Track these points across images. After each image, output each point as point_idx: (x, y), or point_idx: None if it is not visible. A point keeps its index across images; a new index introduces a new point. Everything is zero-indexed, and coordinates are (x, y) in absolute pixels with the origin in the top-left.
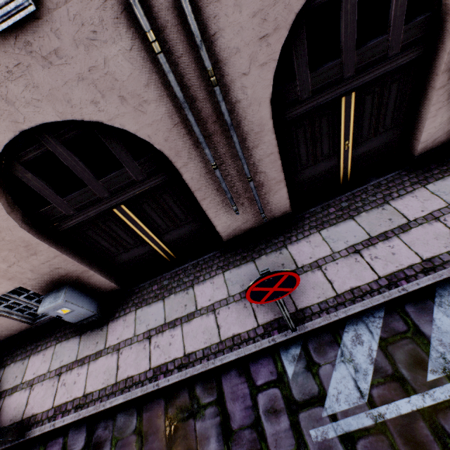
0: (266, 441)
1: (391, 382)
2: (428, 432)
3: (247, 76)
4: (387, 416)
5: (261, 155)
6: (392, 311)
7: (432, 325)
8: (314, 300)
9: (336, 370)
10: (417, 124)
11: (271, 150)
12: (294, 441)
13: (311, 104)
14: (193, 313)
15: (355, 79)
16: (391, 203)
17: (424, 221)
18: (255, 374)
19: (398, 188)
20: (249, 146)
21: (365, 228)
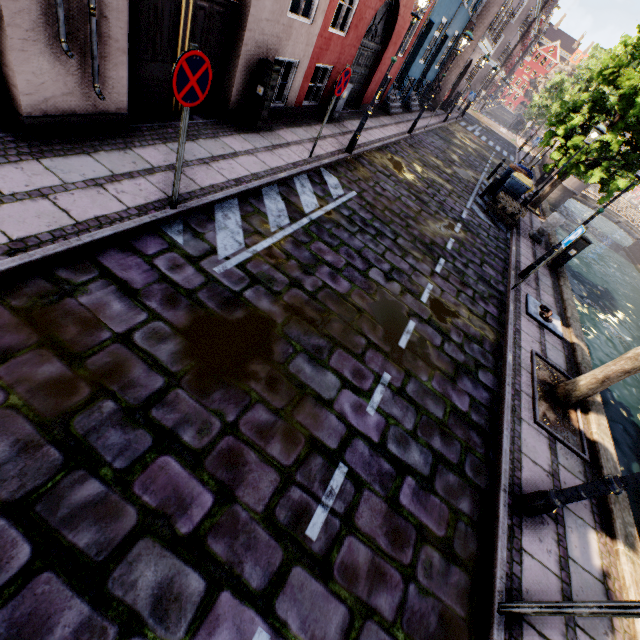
0: (180, 285)
1: (255, 235)
2: (279, 252)
3: None
4: (258, 250)
5: None
6: (243, 201)
7: (266, 208)
8: (183, 191)
9: (219, 234)
10: (230, 76)
11: None
12: (204, 278)
13: None
14: None
15: None
16: (221, 139)
17: (246, 154)
18: (143, 248)
19: (222, 131)
20: None
21: (207, 149)
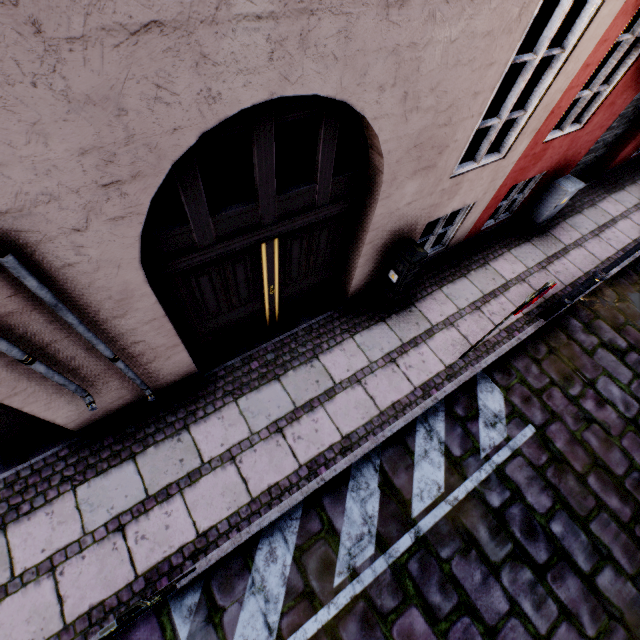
0: None
1: (301, 602)
2: None
3: (83, 233)
4: None
5: (135, 323)
6: (310, 506)
7: (344, 517)
8: (223, 514)
9: (244, 608)
10: (349, 268)
11: (153, 315)
12: None
13: (217, 251)
14: (3, 588)
15: (278, 226)
16: (321, 358)
17: (348, 384)
18: None
19: (329, 337)
20: (108, 316)
21: (291, 394)
